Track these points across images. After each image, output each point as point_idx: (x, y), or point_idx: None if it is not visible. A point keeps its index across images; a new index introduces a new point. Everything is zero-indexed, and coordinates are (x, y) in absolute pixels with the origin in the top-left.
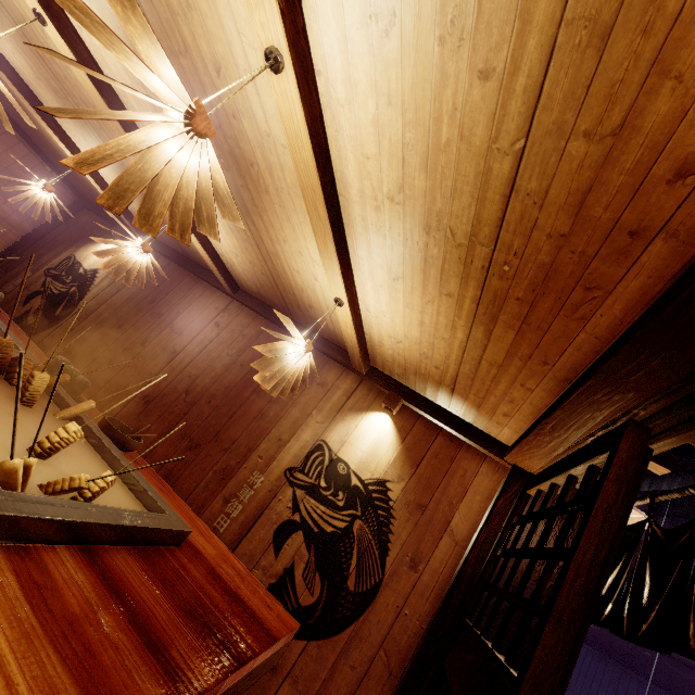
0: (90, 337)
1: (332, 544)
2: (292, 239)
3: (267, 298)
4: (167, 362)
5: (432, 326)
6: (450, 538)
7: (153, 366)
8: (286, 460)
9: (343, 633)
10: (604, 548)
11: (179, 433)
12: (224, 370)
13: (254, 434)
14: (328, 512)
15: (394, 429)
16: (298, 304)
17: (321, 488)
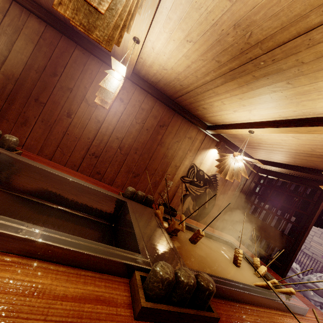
0: (10, 109)
1: (200, 197)
2: (250, 102)
3: (161, 87)
4: (97, 129)
5: (284, 145)
6: (233, 187)
7: (88, 133)
8: (180, 174)
9: (205, 218)
10: (318, 215)
11: (125, 171)
12: (138, 133)
13: (164, 165)
14: (198, 188)
15: (219, 155)
16: (192, 102)
17: (195, 181)
